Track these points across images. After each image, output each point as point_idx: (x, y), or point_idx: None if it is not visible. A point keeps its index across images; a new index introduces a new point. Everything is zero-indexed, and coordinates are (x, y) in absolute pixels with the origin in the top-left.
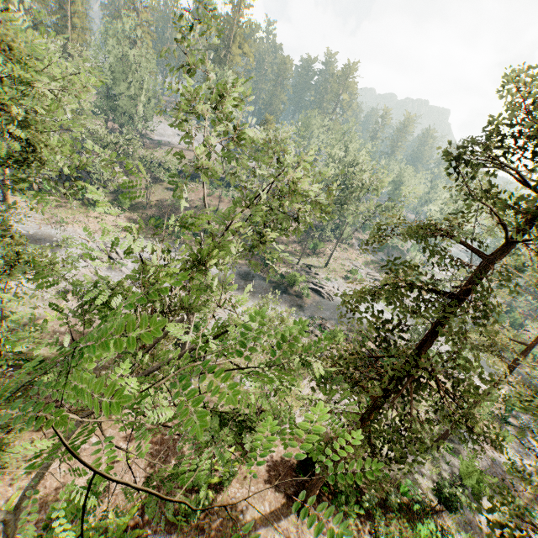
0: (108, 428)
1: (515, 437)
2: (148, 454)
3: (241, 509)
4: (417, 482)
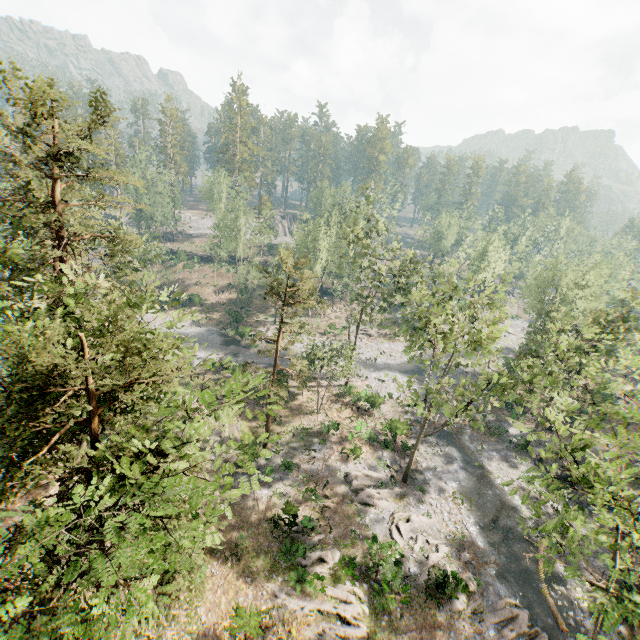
0: None
1: (386, 458)
2: None
3: None
4: None
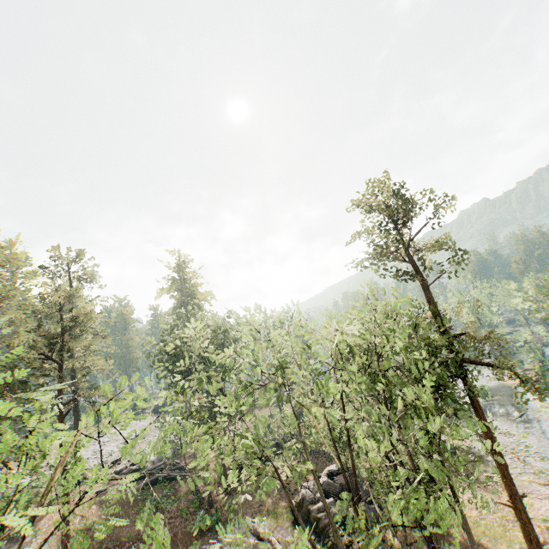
0: None
1: None
2: None
3: None
4: None
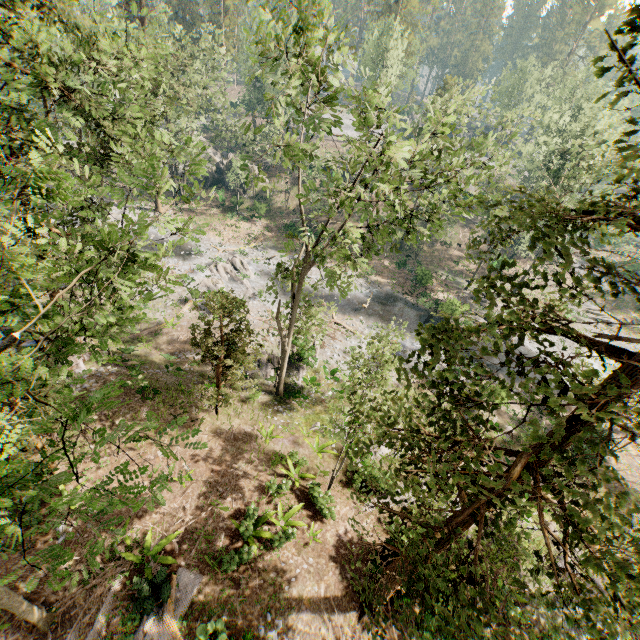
0: (177, 444)
1: None
2: (206, 482)
3: (289, 580)
4: None
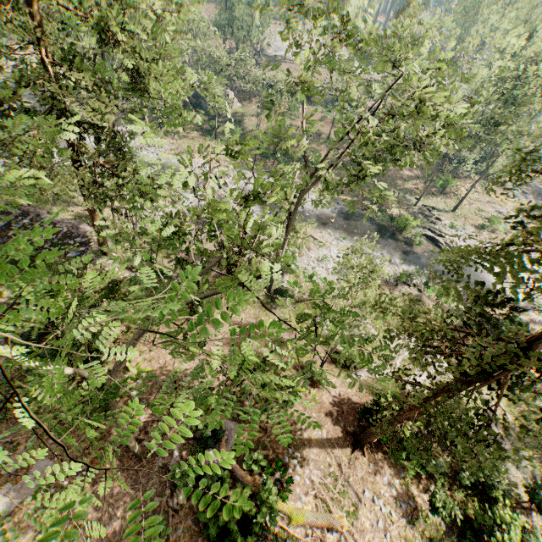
0: None
1: None
2: None
3: (300, 427)
4: (506, 472)
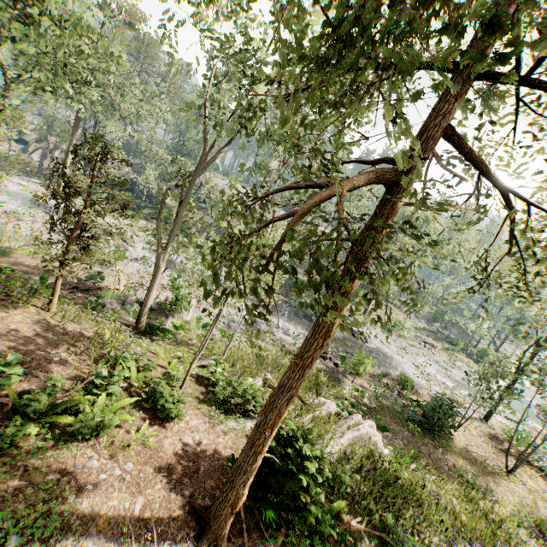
0: None
1: None
2: None
3: (80, 487)
4: None
